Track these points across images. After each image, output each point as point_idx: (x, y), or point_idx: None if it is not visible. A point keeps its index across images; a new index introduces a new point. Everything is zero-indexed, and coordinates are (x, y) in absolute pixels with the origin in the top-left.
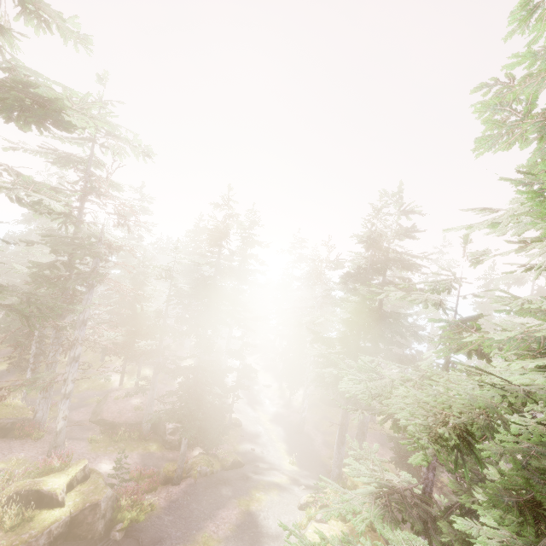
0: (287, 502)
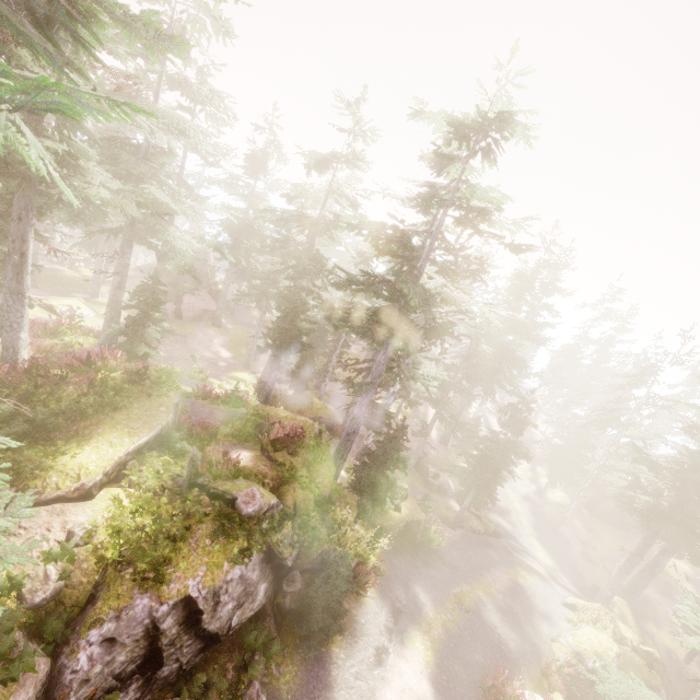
0: (550, 593)
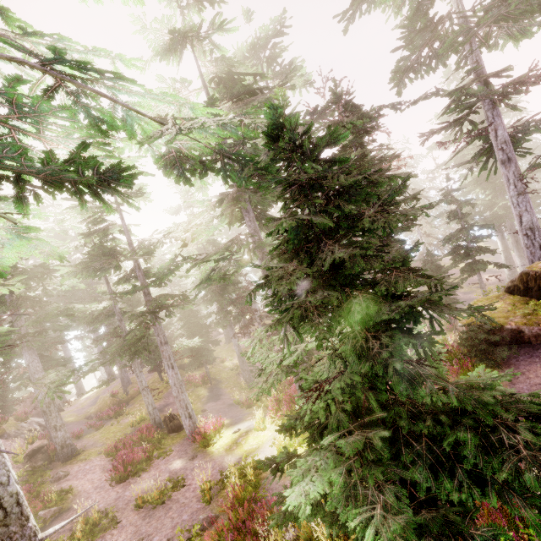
0: None
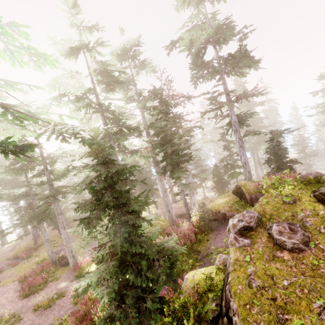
0: None
